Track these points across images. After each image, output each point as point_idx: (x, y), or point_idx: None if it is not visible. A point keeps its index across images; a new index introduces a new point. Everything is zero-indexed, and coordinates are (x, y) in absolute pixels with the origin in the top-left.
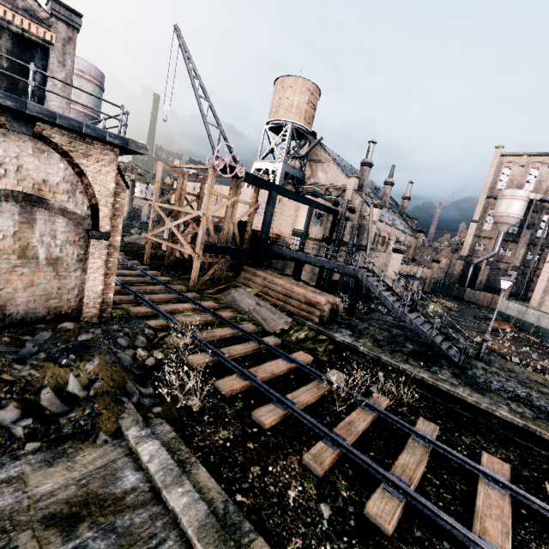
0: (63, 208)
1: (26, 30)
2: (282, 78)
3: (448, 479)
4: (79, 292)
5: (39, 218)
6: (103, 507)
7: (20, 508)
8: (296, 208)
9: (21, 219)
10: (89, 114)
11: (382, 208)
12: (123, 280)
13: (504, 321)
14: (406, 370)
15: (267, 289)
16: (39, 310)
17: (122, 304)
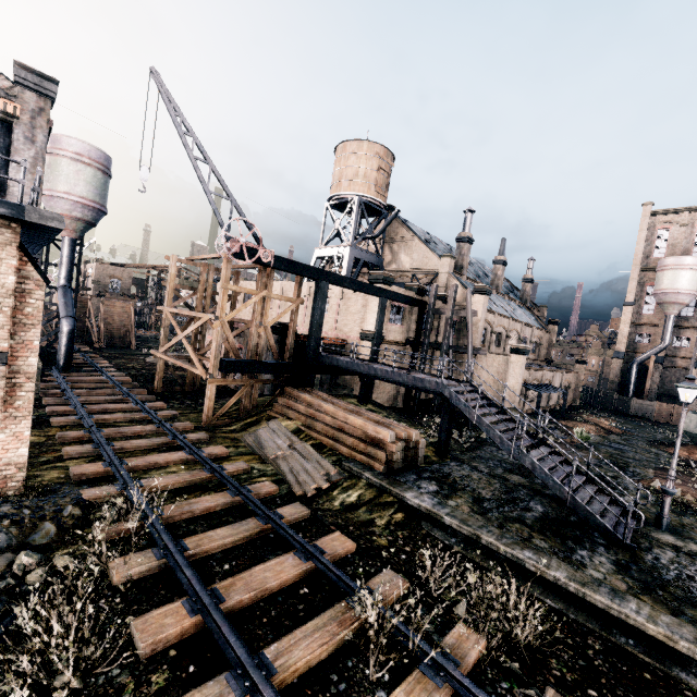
0: None
1: None
2: (343, 144)
3: None
4: None
5: None
6: None
7: None
8: (364, 301)
9: None
10: (89, 204)
11: (489, 293)
12: (100, 420)
13: None
14: (525, 562)
15: (312, 420)
16: None
17: (70, 459)
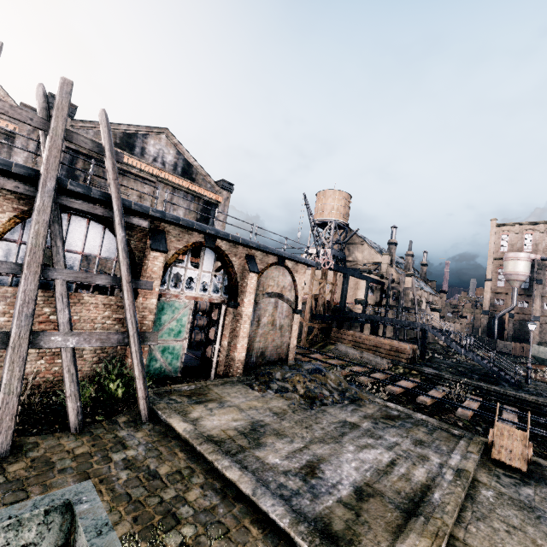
0: (287, 298)
1: (210, 198)
2: (324, 191)
3: (531, 425)
4: (286, 344)
5: (279, 304)
6: (396, 417)
7: (370, 415)
8: (354, 282)
9: (274, 305)
10: None
11: (414, 276)
12: None
13: (540, 364)
14: (482, 386)
15: (358, 343)
16: (274, 355)
17: None
